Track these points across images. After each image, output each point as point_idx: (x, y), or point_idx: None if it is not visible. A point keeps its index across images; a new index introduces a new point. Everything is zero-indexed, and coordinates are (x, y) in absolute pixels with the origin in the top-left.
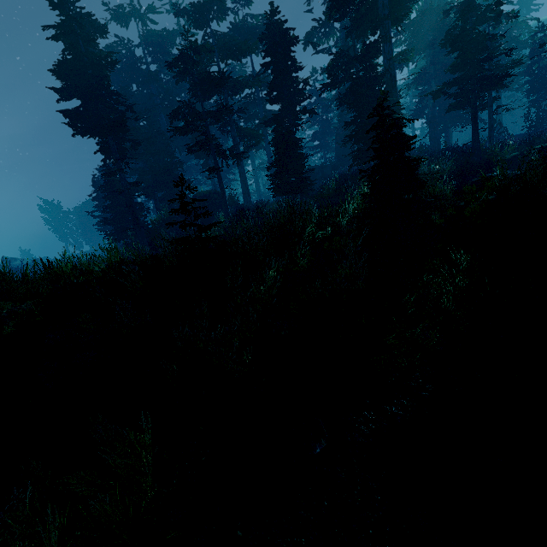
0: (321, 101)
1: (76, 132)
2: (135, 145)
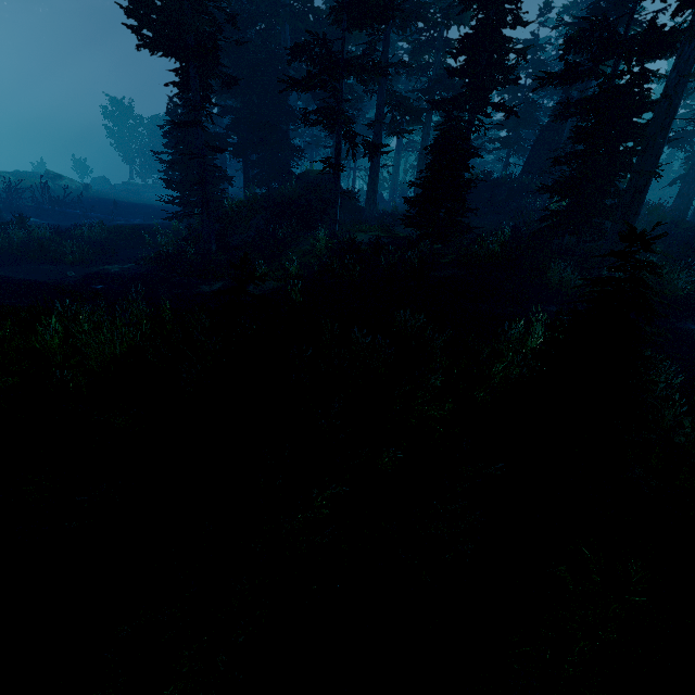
0: (537, 66)
1: (142, 45)
2: (229, 82)
